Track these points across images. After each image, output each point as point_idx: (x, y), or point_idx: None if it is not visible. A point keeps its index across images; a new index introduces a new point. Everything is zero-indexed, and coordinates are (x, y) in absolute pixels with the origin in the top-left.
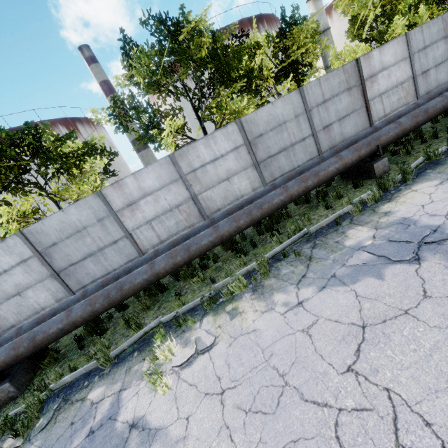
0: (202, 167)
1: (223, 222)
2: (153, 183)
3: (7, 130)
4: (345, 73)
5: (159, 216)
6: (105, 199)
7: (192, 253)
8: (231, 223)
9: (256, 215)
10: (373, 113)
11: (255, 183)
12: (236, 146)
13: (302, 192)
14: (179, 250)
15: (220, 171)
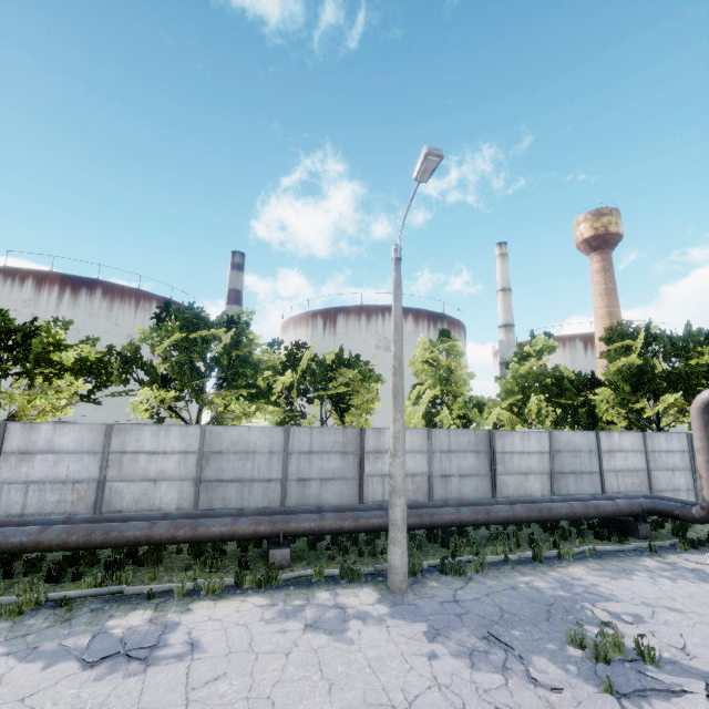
0: (135, 453)
1: (57, 528)
2: (69, 443)
3: (8, 317)
4: (345, 435)
5: (45, 482)
6: (3, 434)
7: None
8: (62, 533)
9: (96, 539)
10: (369, 491)
11: (186, 501)
12: (188, 450)
13: (167, 539)
14: None
15: (152, 468)
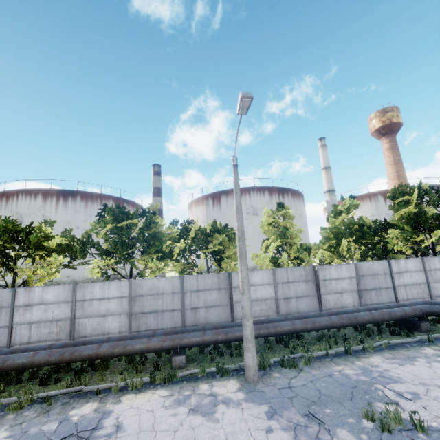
0: (91, 300)
1: (43, 352)
2: (52, 297)
3: (16, 224)
4: (219, 278)
5: (40, 322)
6: (14, 295)
7: (5, 366)
8: (46, 355)
9: (66, 358)
10: (237, 312)
11: (124, 327)
12: (122, 296)
13: (108, 354)
14: (1, 359)
15: (102, 308)
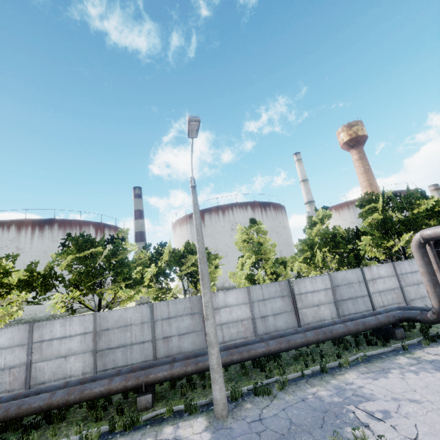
0: (50, 340)
1: None
2: (5, 341)
3: None
4: (191, 302)
5: None
6: None
7: None
8: None
9: (11, 413)
10: None
11: (88, 367)
12: (86, 332)
13: (63, 403)
14: None
15: (63, 348)
